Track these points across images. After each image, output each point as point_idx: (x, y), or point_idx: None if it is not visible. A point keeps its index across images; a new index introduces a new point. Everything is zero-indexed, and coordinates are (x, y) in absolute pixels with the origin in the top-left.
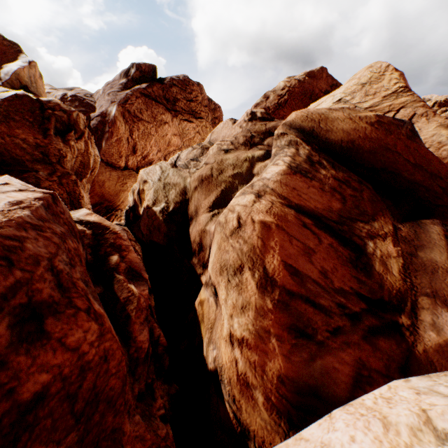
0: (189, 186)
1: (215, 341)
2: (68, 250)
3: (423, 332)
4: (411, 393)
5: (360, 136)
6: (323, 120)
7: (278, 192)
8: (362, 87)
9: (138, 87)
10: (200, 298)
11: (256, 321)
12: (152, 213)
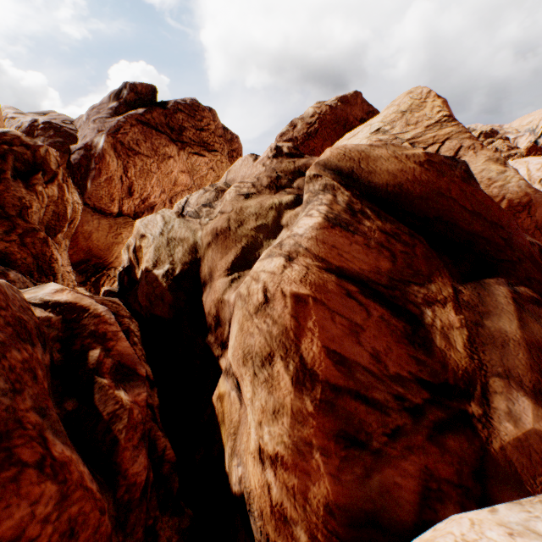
0: (200, 242)
1: (241, 455)
2: (10, 368)
3: (498, 423)
4: (502, 533)
5: (408, 179)
6: (363, 158)
7: (314, 252)
8: (402, 115)
9: (134, 113)
10: (219, 391)
11: (293, 431)
12: (152, 277)
